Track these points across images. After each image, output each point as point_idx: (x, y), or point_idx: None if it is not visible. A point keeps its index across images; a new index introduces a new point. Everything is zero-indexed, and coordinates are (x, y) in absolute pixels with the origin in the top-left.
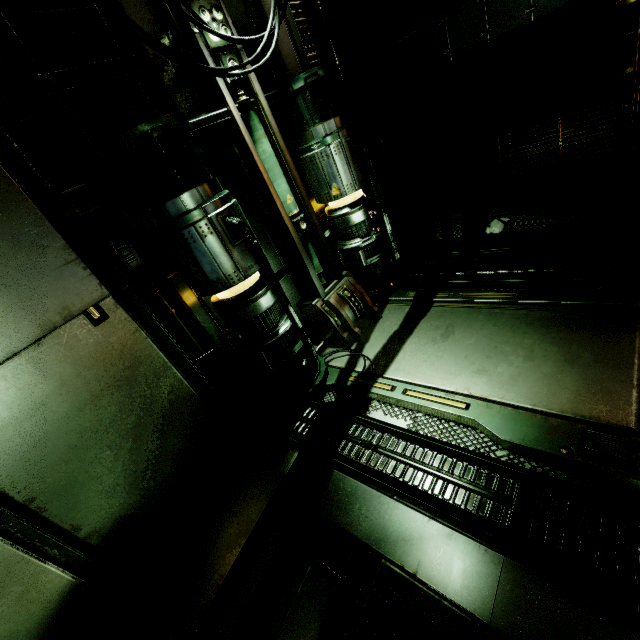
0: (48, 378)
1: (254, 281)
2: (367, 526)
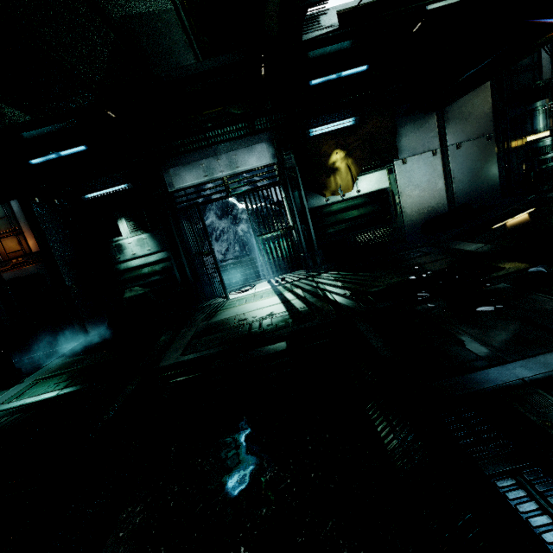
0: (471, 150)
1: (547, 135)
2: None
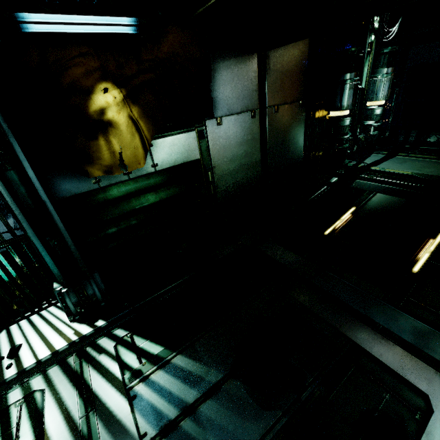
0: (287, 116)
1: (348, 113)
2: (371, 189)
